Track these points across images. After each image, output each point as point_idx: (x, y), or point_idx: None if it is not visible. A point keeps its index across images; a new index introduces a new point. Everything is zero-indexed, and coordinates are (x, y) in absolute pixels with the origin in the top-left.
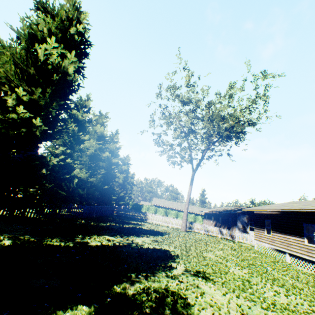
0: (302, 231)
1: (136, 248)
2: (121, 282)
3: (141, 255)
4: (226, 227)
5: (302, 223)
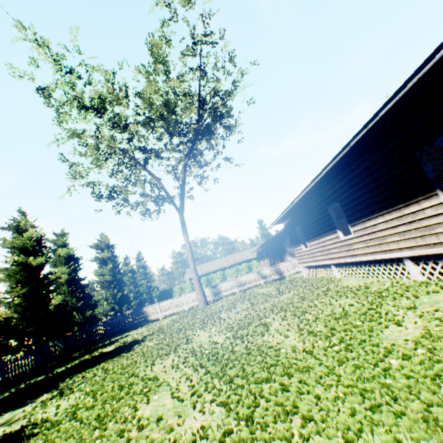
0: (331, 220)
1: None
2: None
3: None
4: (279, 260)
5: (327, 209)
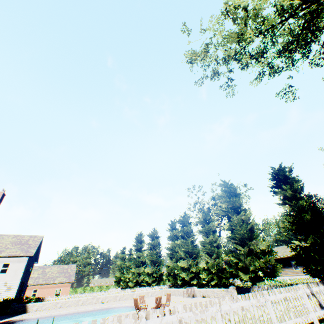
0: (290, 264)
1: None
2: None
3: None
4: None
5: (289, 260)
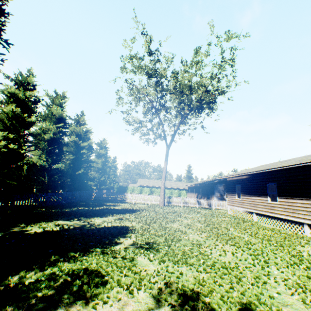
0: (266, 190)
1: (88, 229)
2: (26, 270)
3: (87, 235)
4: (206, 197)
5: (266, 183)
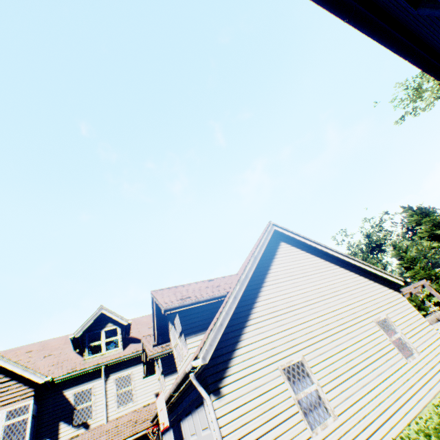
0: None
1: None
2: None
3: None
4: None
5: None
